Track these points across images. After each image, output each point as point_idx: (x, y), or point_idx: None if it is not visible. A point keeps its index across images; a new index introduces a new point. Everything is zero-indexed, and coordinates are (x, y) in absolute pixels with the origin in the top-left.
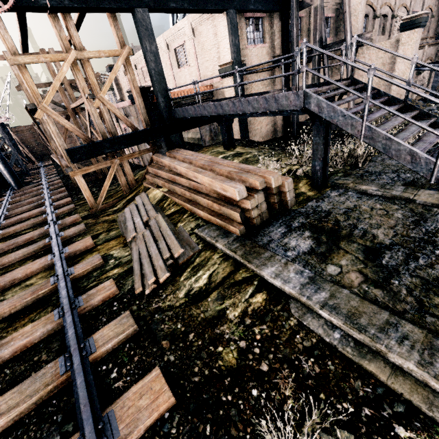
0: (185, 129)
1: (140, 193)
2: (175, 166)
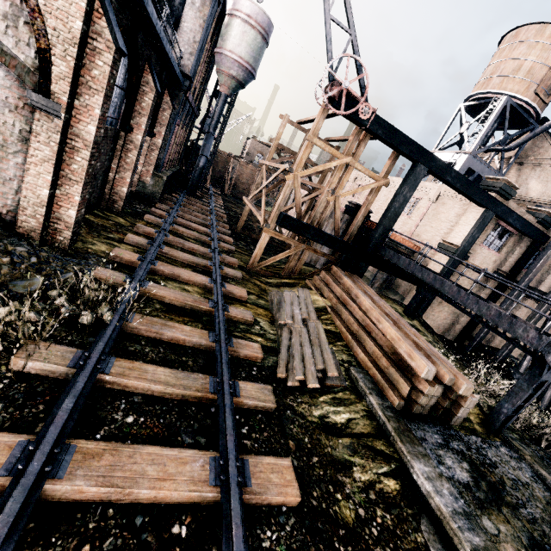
0: (377, 266)
1: (300, 286)
2: (358, 293)
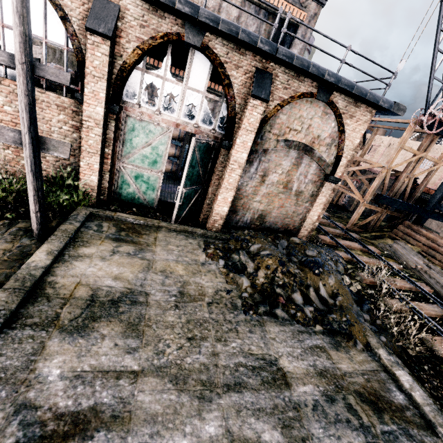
0: (433, 218)
1: (387, 237)
2: None
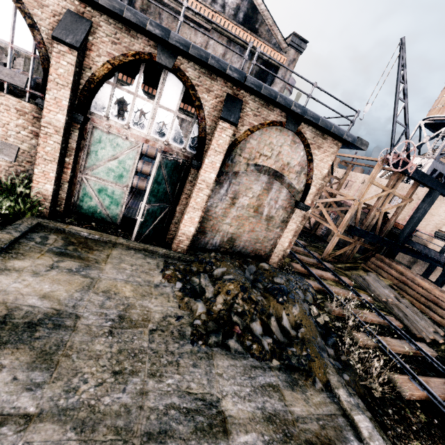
0: (403, 252)
1: (360, 269)
2: (414, 277)
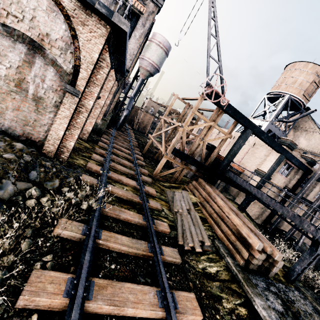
0: (223, 180)
1: (181, 188)
2: (215, 196)
